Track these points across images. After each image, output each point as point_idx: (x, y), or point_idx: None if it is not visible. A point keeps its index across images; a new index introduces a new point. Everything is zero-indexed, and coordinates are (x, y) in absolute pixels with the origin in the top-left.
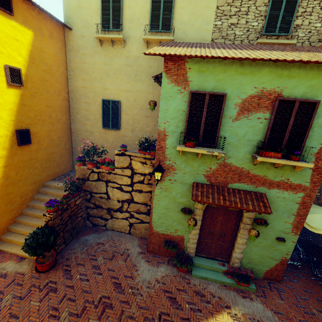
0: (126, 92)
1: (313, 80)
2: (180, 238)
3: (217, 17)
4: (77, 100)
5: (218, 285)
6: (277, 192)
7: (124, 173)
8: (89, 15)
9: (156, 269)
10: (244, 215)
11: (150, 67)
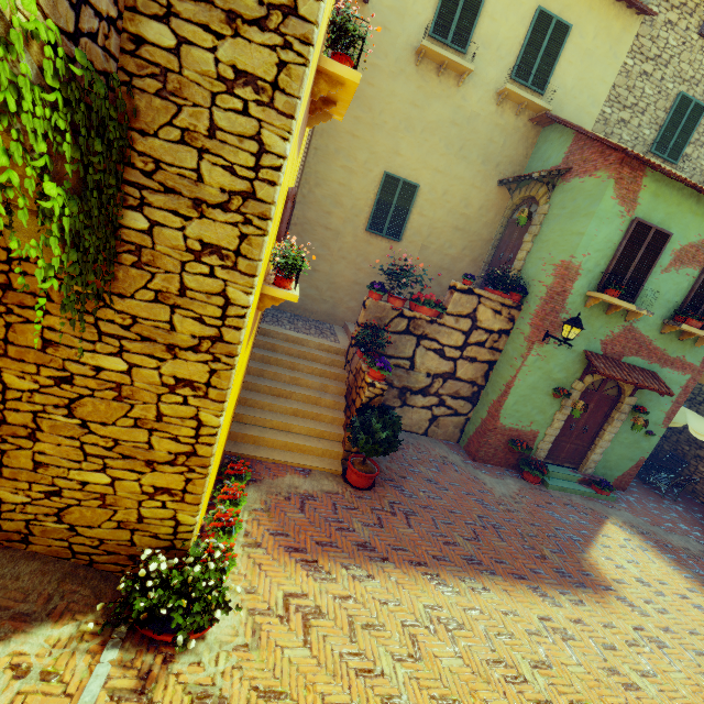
0: (434, 173)
1: None
2: (532, 436)
3: (609, 101)
4: (327, 156)
5: (579, 497)
6: (668, 373)
7: (457, 325)
8: None
9: (504, 481)
10: (625, 401)
11: (490, 140)
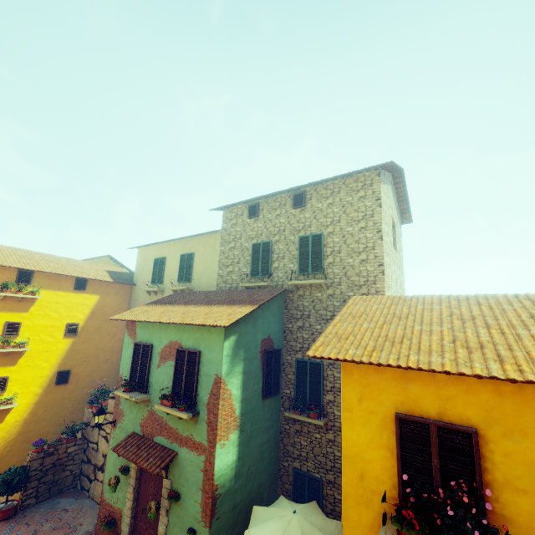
0: None
1: (196, 333)
2: (119, 514)
3: (220, 268)
4: None
5: None
6: (187, 452)
7: (111, 419)
8: (147, 275)
9: None
10: (163, 483)
11: None
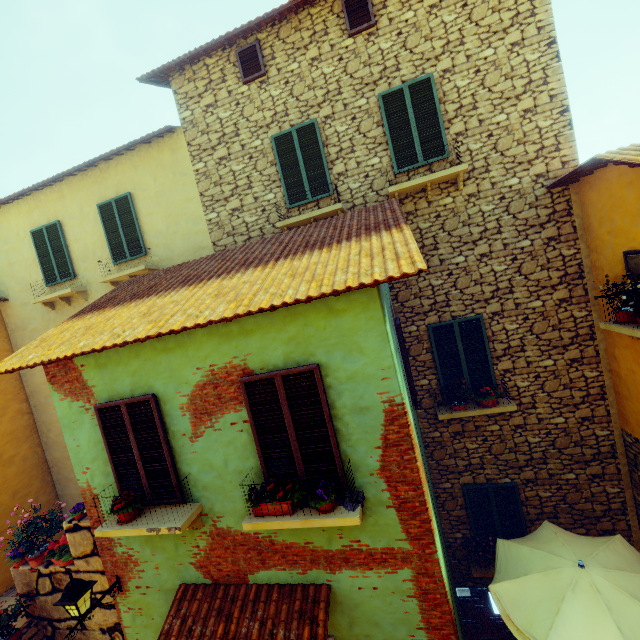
0: None
1: (287, 327)
2: None
3: (207, 208)
4: (43, 407)
5: None
6: (355, 577)
7: (91, 566)
8: (27, 271)
9: None
10: None
11: None
